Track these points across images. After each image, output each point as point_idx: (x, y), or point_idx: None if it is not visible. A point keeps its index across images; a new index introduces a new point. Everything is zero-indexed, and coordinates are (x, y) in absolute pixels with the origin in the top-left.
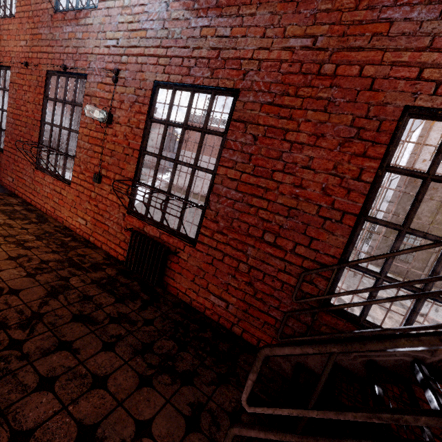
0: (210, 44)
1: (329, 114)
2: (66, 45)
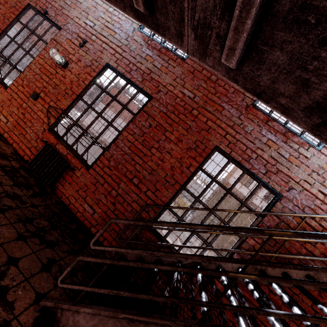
0: (148, 65)
1: (188, 133)
2: (54, 0)
